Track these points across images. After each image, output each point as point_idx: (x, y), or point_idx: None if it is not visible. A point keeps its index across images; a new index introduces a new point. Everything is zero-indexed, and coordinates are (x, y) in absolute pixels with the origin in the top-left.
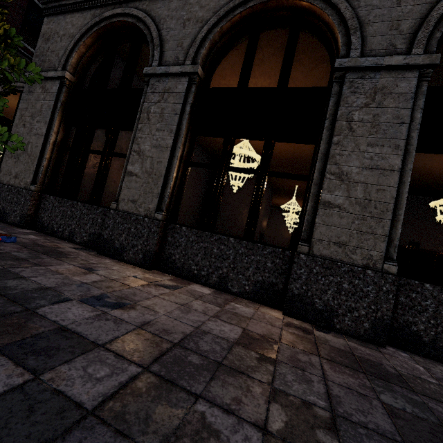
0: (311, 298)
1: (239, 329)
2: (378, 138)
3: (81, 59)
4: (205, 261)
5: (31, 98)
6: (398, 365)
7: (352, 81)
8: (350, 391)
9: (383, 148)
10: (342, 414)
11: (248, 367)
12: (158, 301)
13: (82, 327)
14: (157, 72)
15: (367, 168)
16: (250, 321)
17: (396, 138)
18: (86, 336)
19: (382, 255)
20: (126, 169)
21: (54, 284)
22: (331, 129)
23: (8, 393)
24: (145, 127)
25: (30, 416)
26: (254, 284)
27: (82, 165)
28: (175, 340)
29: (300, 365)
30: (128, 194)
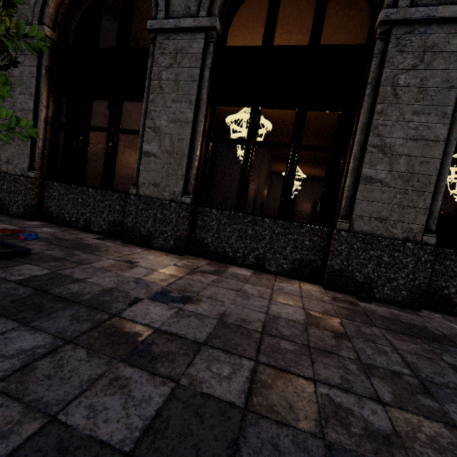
0: (351, 272)
1: (300, 309)
2: (425, 105)
3: (59, 7)
4: (240, 243)
5: (5, 63)
6: (439, 327)
7: (399, 37)
8: (419, 356)
9: (429, 116)
10: (426, 378)
11: (332, 346)
12: (215, 290)
13: (174, 327)
14: (165, 26)
15: (411, 139)
16: (303, 300)
17: (443, 104)
18: (184, 336)
19: (422, 227)
20: (141, 148)
21: (112, 283)
22: (373, 96)
23: (168, 403)
24: (157, 97)
25: (203, 421)
26: (292, 263)
27: (85, 145)
28: (258, 328)
29: (368, 338)
30: (148, 177)
